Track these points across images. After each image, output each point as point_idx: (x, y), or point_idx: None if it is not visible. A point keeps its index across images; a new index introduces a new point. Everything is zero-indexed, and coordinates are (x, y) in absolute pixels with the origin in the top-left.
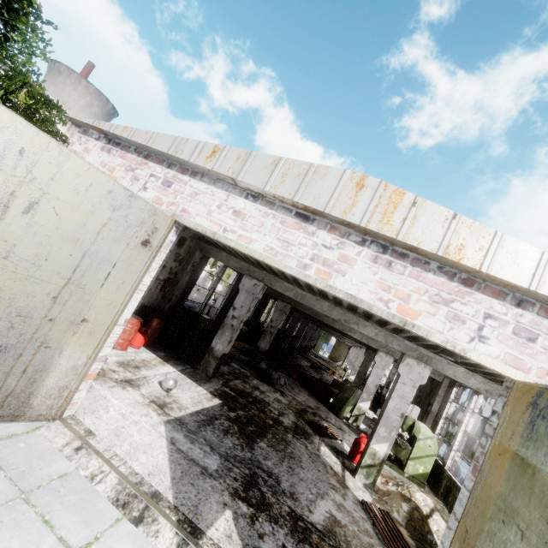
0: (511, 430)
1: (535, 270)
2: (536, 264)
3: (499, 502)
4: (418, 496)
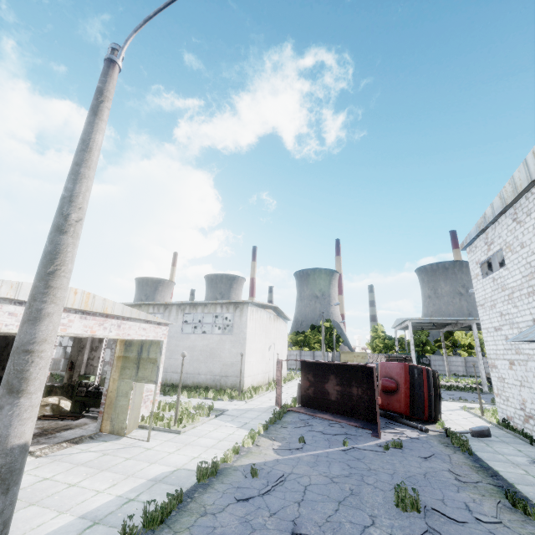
0: (121, 351)
1: (122, 310)
2: (122, 308)
3: (122, 367)
4: (51, 400)
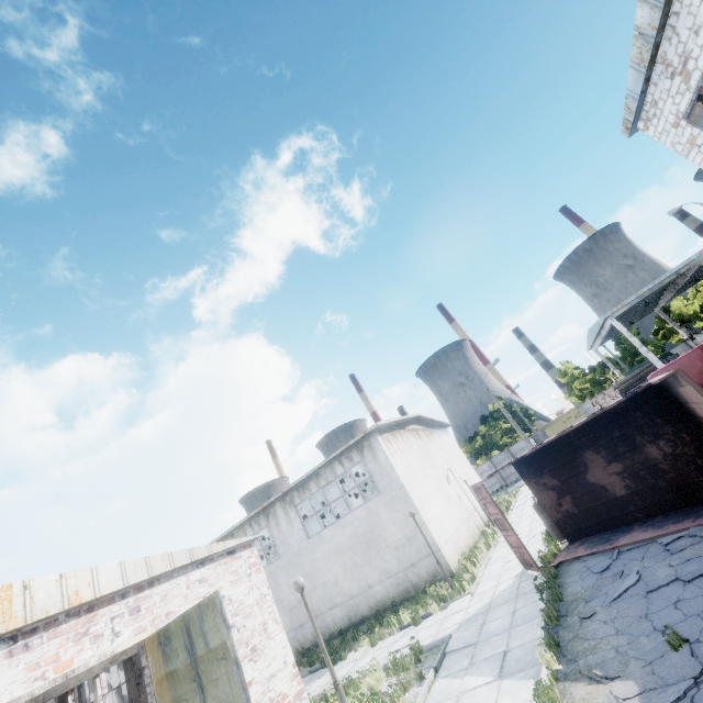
0: (158, 666)
1: (122, 574)
2: (121, 571)
3: None
4: None
